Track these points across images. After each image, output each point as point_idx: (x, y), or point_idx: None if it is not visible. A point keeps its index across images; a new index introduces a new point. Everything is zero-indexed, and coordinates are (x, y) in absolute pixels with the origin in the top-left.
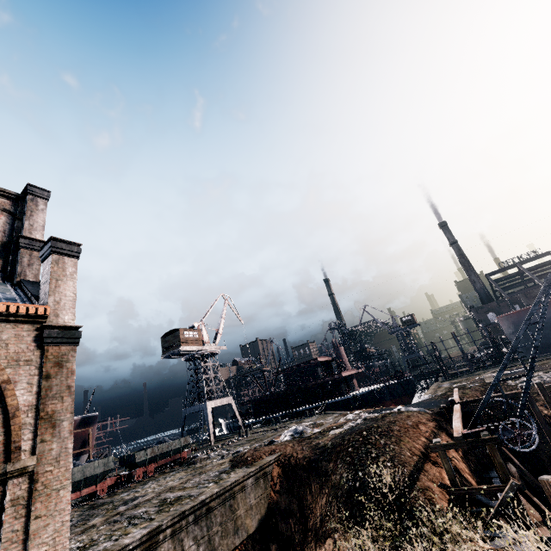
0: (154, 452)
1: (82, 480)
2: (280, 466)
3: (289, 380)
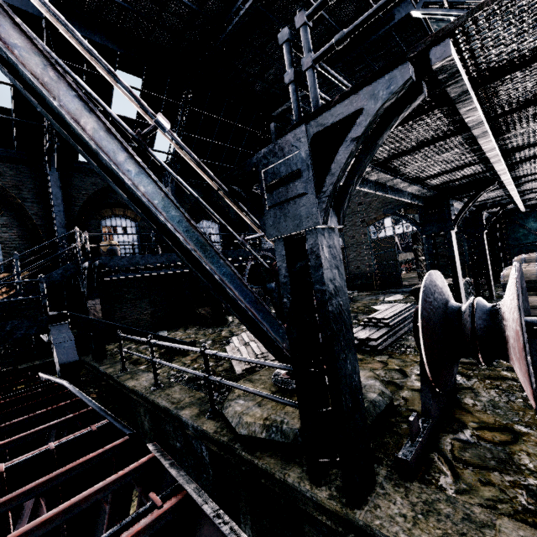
0: (401, 257)
1: None
2: None
3: None
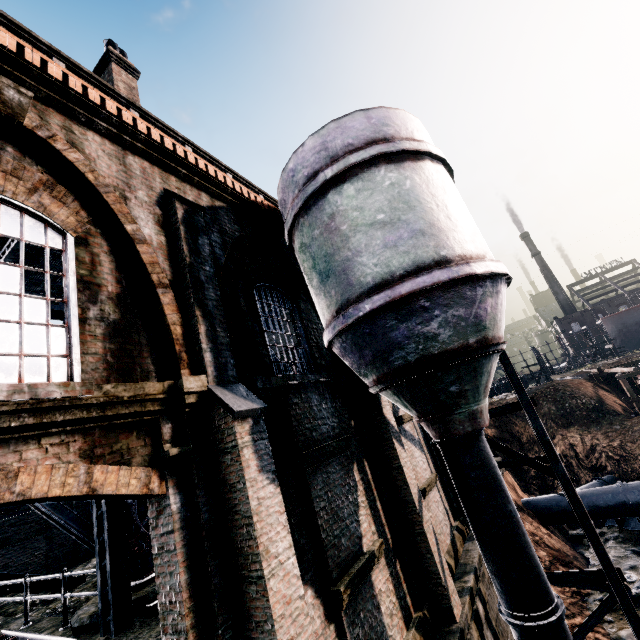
0: None
1: None
2: None
3: None
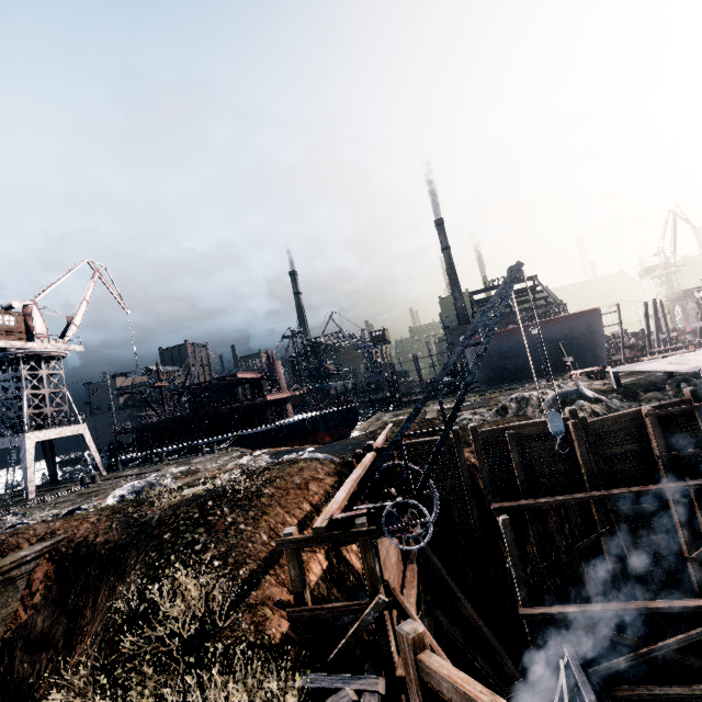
0: None
1: None
2: (53, 560)
3: (195, 401)
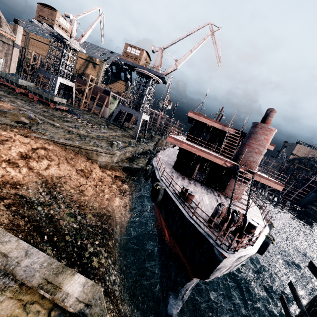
0: (35, 91)
1: (9, 80)
2: None
3: None
